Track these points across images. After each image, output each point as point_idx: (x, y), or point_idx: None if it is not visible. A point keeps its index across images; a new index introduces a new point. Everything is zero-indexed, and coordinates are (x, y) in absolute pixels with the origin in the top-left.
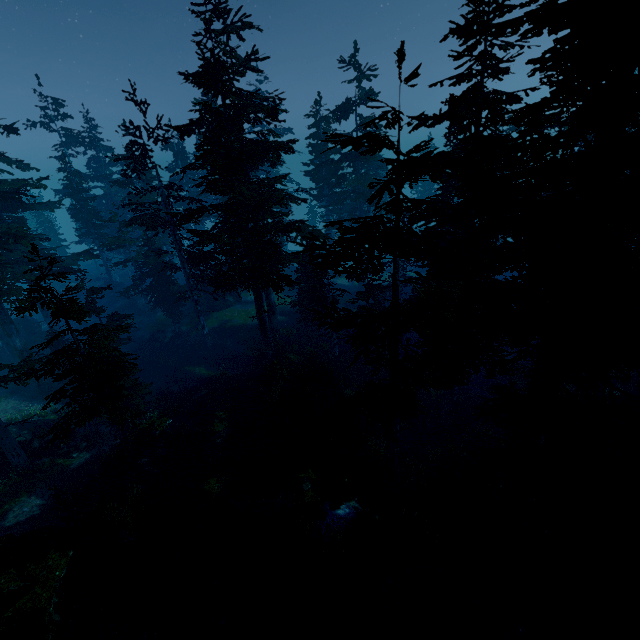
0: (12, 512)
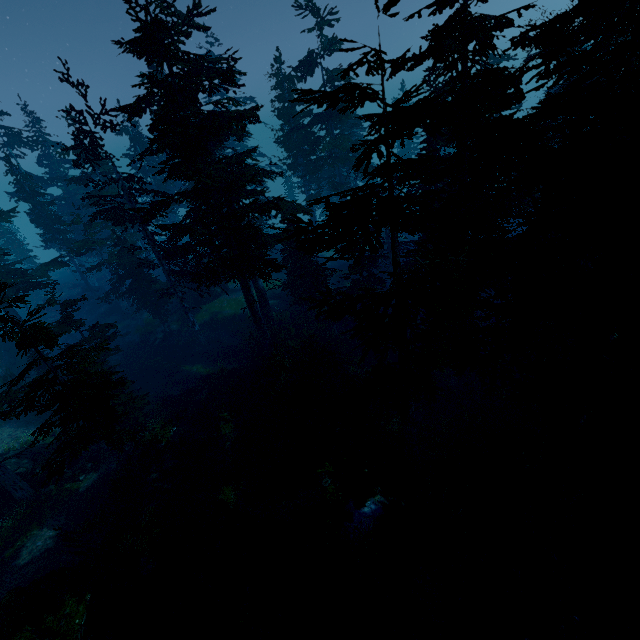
0: (25, 548)
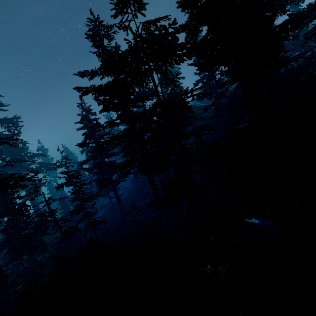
0: None
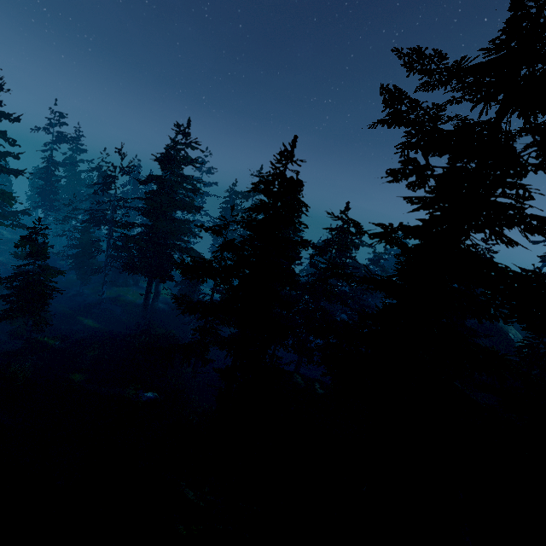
0: None
